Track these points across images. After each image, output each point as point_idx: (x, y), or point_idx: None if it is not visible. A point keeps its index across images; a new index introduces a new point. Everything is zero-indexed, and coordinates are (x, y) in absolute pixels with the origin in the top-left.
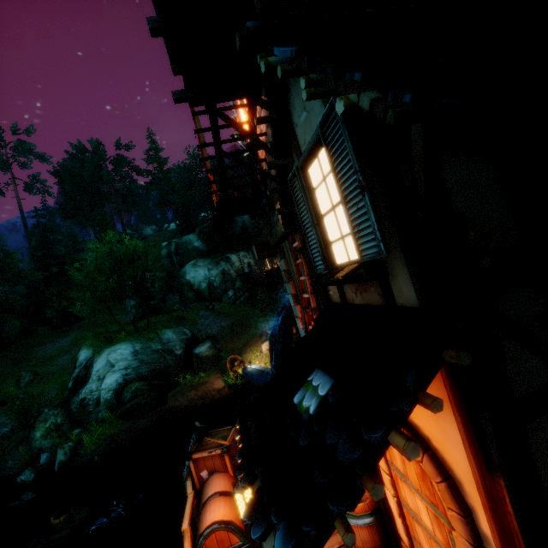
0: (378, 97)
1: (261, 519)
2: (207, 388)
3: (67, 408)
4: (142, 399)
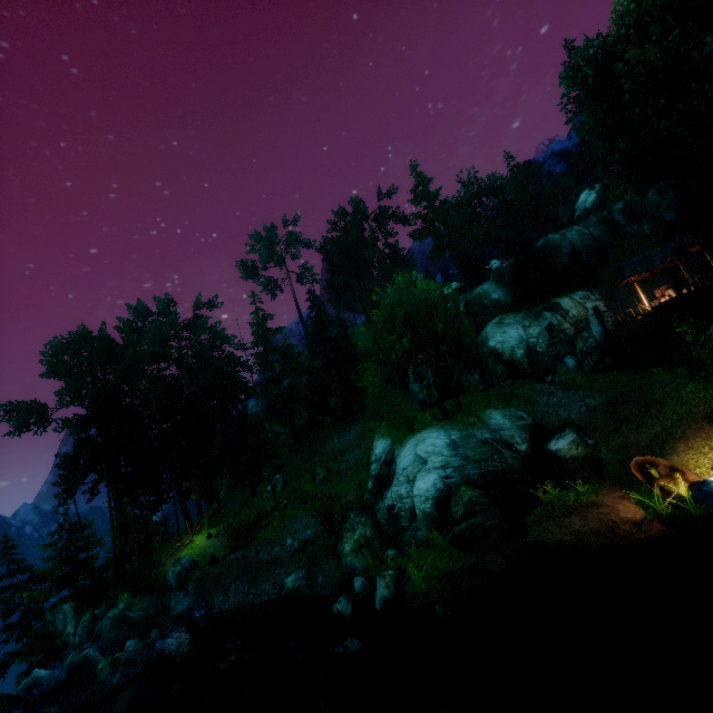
0: None
1: None
2: (605, 515)
3: (374, 517)
4: (484, 519)
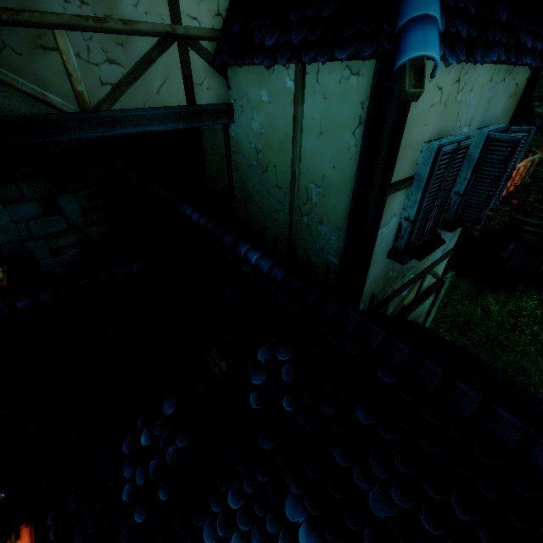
0: None
1: None
2: None
3: None
4: None
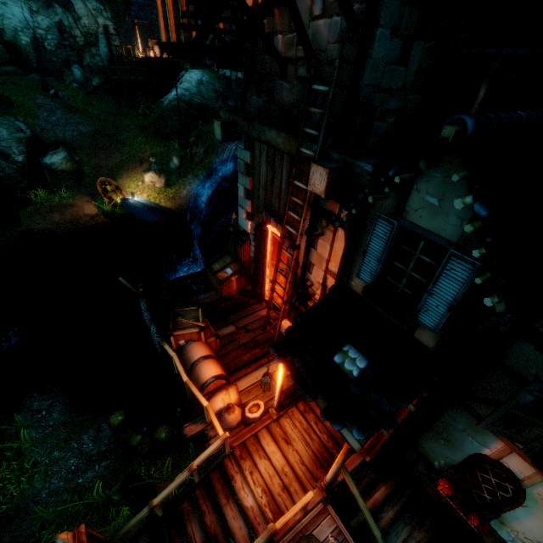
0: (505, 310)
1: (338, 422)
2: (76, 212)
3: None
4: None
